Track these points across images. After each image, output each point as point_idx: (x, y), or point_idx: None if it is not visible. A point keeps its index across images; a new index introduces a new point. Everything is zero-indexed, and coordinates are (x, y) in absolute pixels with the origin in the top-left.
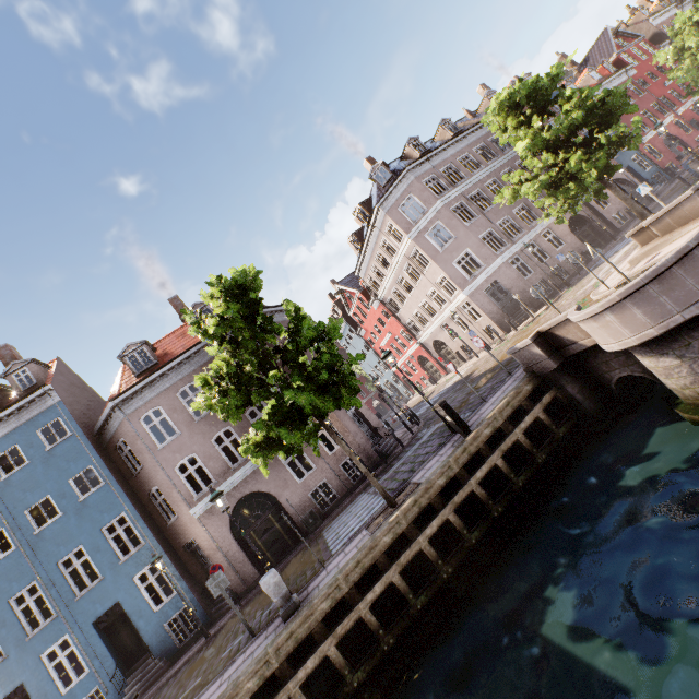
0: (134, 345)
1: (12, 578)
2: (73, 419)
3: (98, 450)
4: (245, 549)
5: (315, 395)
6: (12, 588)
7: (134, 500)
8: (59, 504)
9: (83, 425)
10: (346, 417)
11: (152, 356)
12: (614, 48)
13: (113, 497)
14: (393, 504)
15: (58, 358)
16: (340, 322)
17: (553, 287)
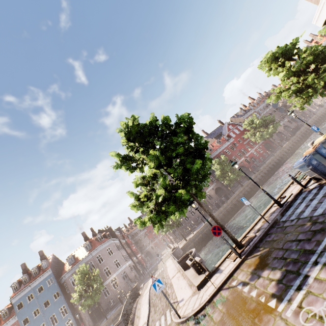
0: (70, 256)
1: (39, 321)
2: (54, 278)
3: (60, 286)
4: (91, 317)
5: (89, 301)
6: (39, 323)
7: (67, 300)
8: (50, 301)
9: (57, 278)
10: (121, 277)
11: (74, 259)
12: (226, 131)
13: (62, 300)
14: (107, 319)
15: (52, 254)
16: (101, 278)
17: (189, 230)
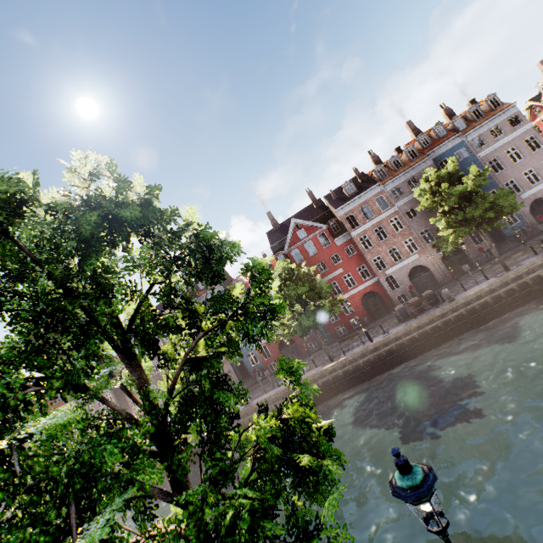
0: None
1: None
2: None
3: None
4: None
5: None
6: None
7: None
8: None
9: None
10: None
11: None
12: (286, 246)
13: None
14: None
15: None
16: None
17: None
